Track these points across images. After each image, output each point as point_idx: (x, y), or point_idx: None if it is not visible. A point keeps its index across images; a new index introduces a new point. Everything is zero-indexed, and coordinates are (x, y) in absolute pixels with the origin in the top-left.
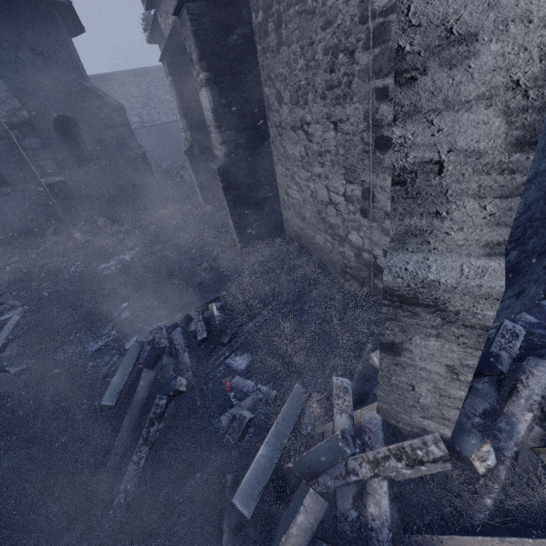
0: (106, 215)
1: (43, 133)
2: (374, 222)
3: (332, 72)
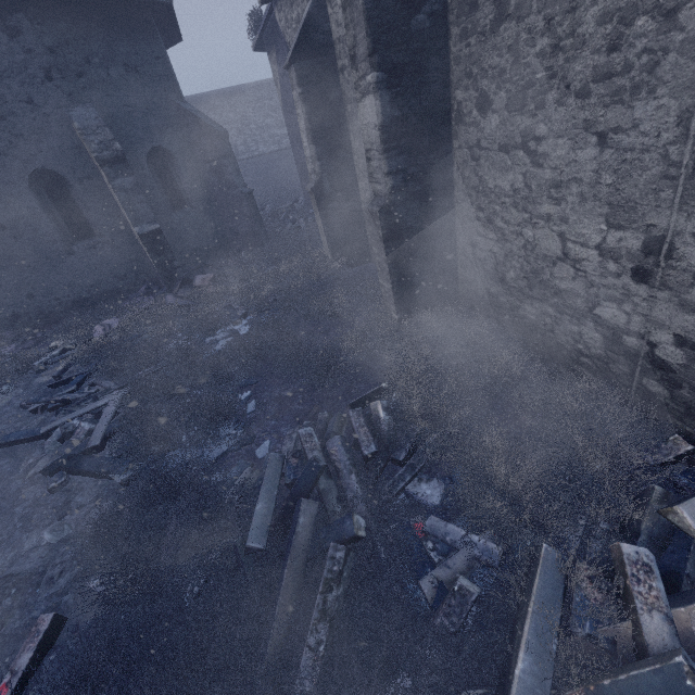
0: (206, 272)
1: (135, 170)
2: (664, 290)
3: (612, 52)
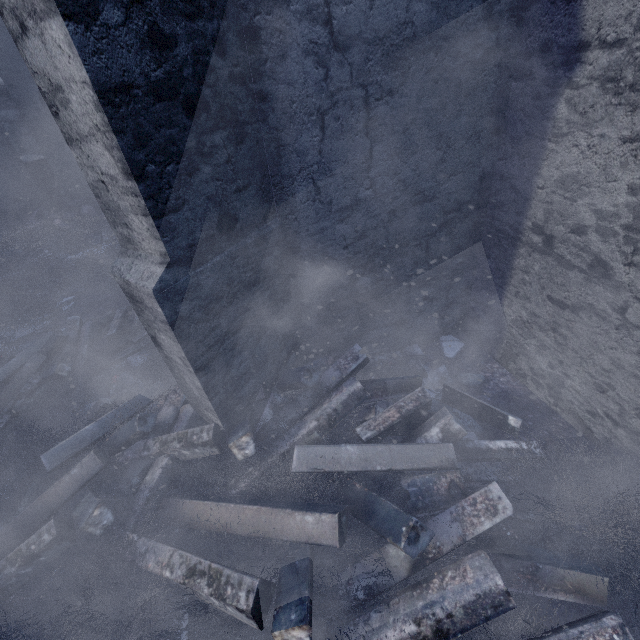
0: (94, 203)
1: (26, 103)
2: None
3: None
